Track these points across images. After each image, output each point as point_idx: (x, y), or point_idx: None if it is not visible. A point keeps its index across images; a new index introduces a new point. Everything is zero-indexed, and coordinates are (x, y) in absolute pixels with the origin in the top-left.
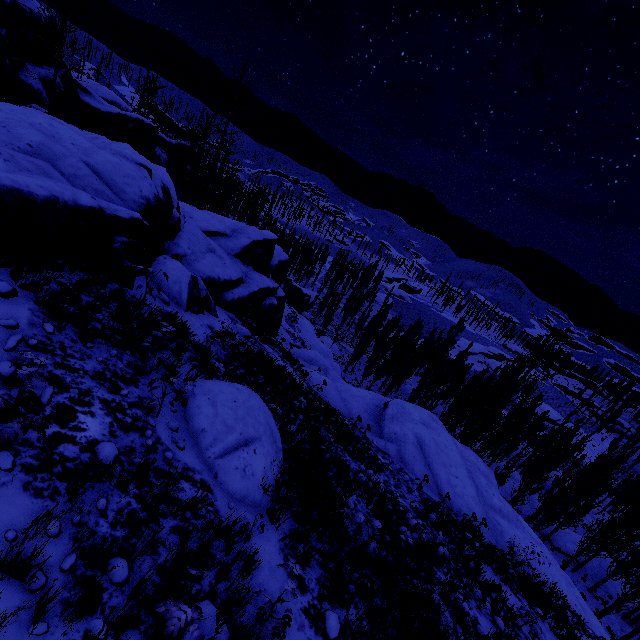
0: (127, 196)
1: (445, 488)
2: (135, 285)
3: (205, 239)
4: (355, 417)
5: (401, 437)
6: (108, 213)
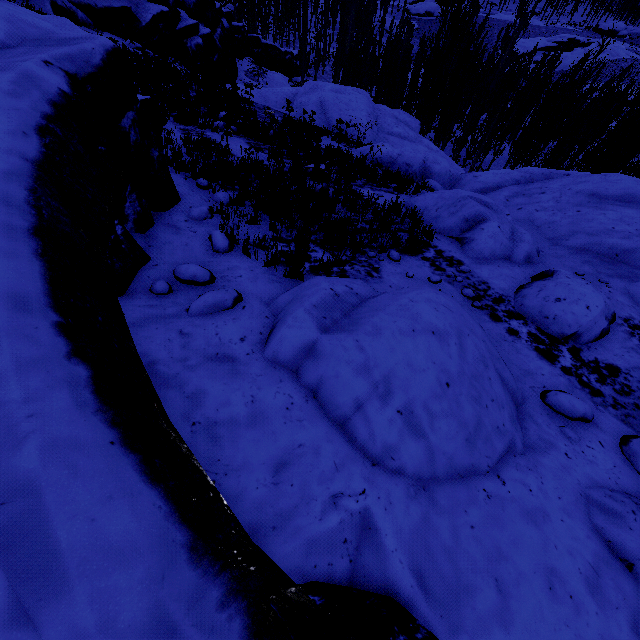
0: None
1: (334, 123)
2: None
3: None
4: (270, 104)
5: (305, 103)
6: None
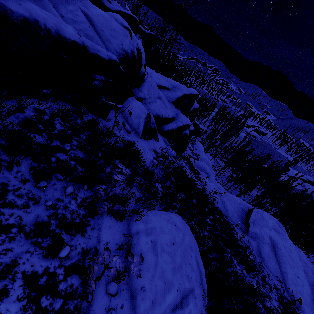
0: (111, 46)
1: (290, 284)
2: (108, 117)
3: (157, 90)
4: (229, 215)
5: (260, 237)
6: (90, 51)
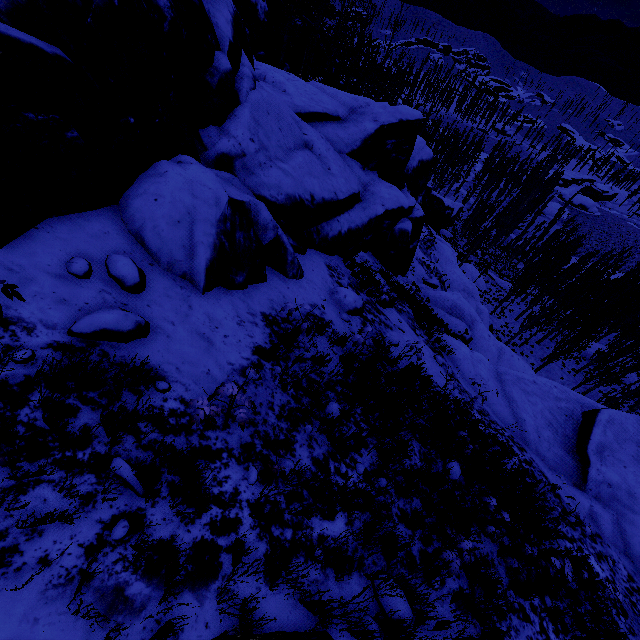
0: None
1: None
2: (9, 248)
3: (297, 125)
4: (530, 438)
5: (623, 496)
6: None
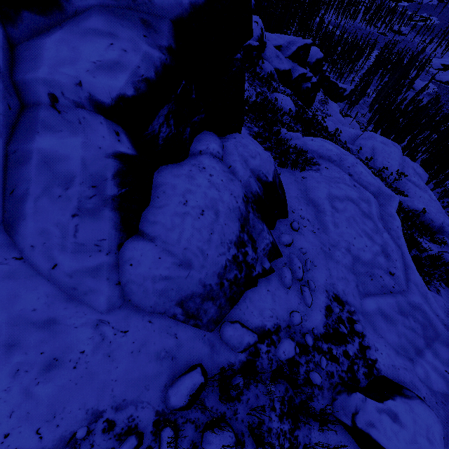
0: (254, 37)
1: (378, 164)
2: (256, 69)
3: (275, 50)
4: (341, 137)
5: (363, 145)
6: (252, 45)
